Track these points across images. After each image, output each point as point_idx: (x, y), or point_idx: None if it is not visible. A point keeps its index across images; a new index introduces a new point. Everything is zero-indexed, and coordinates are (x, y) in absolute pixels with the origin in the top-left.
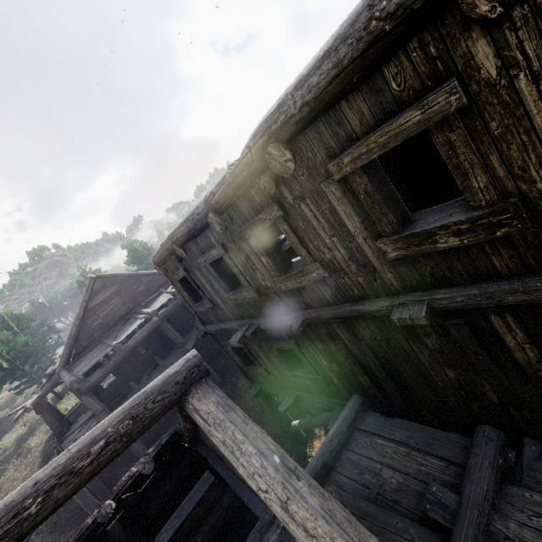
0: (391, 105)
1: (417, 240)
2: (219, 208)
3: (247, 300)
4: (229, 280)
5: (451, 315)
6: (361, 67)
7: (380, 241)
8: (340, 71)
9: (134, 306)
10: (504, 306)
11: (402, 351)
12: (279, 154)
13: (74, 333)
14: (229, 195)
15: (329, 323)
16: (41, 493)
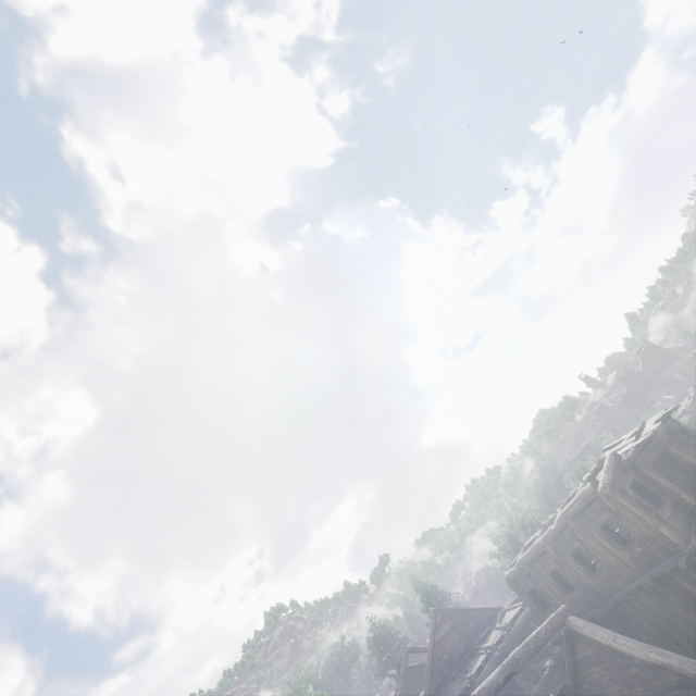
0: (598, 512)
1: (629, 549)
2: (551, 542)
3: (579, 596)
4: (564, 586)
5: (665, 580)
6: (586, 505)
7: (620, 551)
8: (581, 505)
9: (469, 643)
10: (671, 571)
11: (667, 608)
12: (571, 523)
13: (430, 665)
14: (554, 537)
15: (628, 600)
16: (532, 641)
